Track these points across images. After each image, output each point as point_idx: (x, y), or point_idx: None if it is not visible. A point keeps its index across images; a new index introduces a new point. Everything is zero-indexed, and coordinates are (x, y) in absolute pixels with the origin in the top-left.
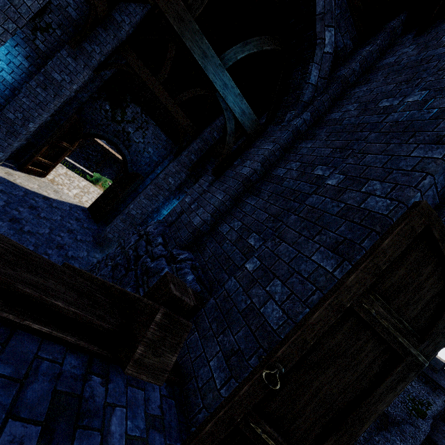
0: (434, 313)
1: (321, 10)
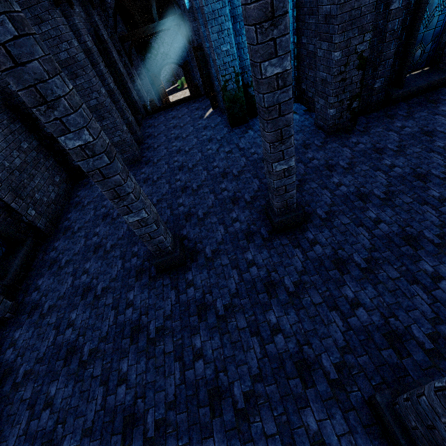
0: None
1: None
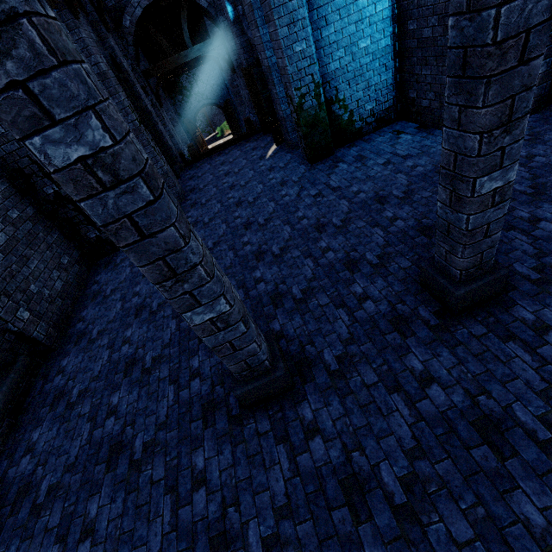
0: None
1: None
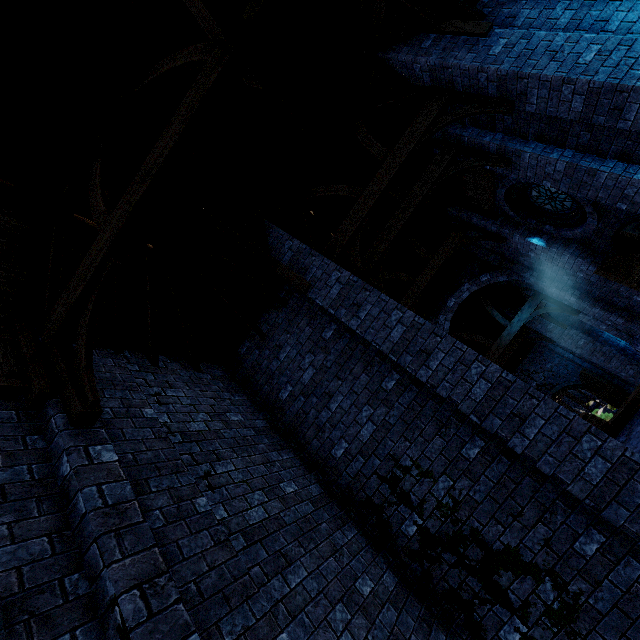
0: (632, 260)
1: (476, 287)
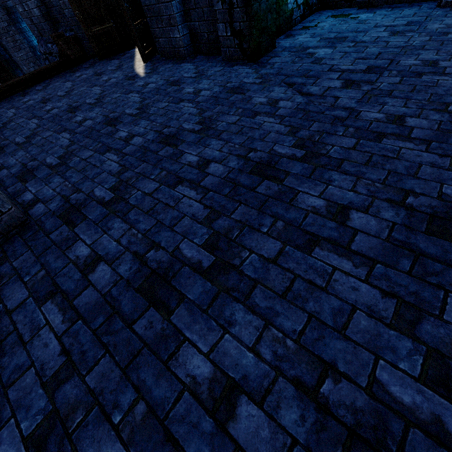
0: None
1: None
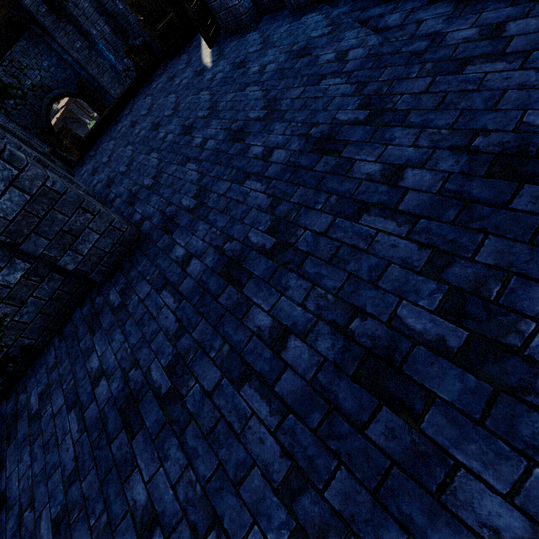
0: None
1: None
